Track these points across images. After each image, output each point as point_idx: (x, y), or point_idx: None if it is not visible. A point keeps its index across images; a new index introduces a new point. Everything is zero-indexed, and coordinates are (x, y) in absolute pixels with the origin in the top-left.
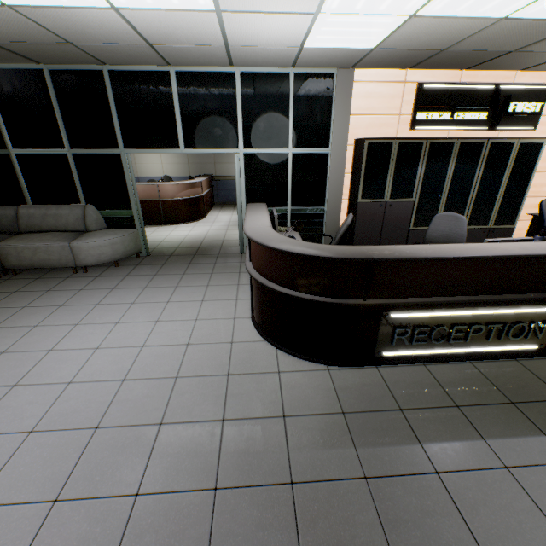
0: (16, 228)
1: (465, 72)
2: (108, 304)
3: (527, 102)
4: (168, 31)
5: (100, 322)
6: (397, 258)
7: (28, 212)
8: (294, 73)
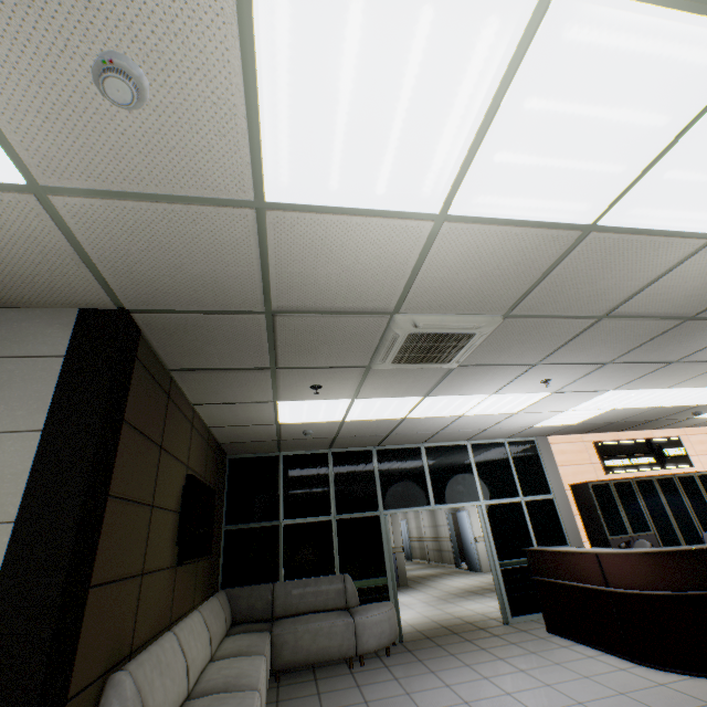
0: (269, 612)
1: (618, 433)
2: (461, 682)
3: (672, 448)
4: (467, 423)
5: (486, 695)
6: None
7: (285, 589)
8: (507, 441)
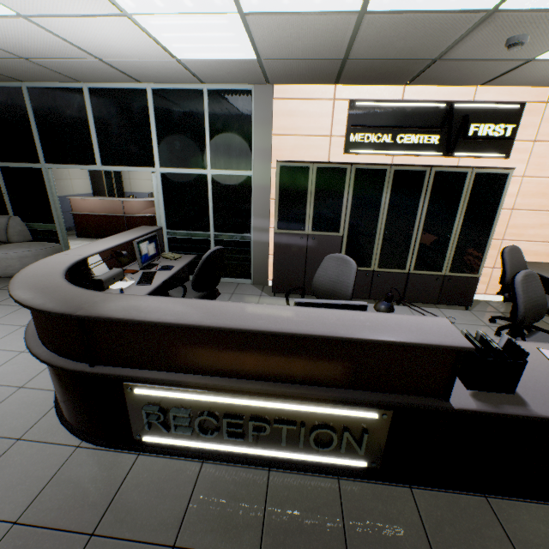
0: None
1: (408, 88)
2: None
3: (494, 124)
4: (15, 42)
5: None
6: (103, 316)
7: None
8: (209, 90)
